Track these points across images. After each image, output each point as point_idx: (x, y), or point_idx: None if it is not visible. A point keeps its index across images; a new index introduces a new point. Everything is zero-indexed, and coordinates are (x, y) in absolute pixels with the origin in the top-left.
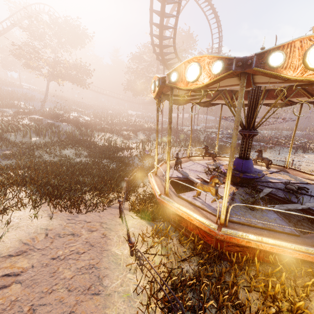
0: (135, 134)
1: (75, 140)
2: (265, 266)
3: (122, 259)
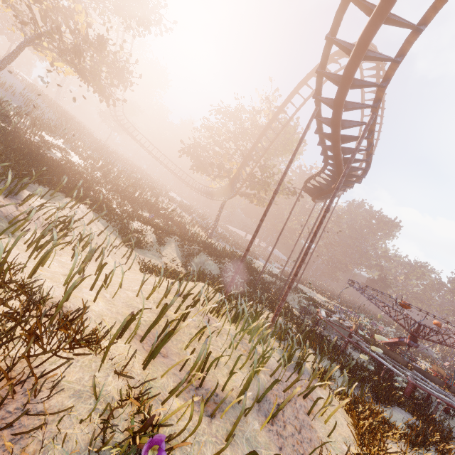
0: (159, 238)
1: None
2: None
3: None
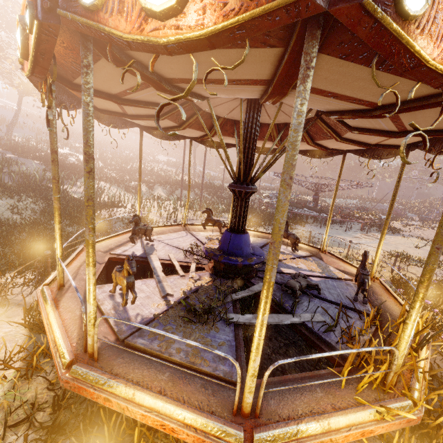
0: (149, 187)
1: (27, 186)
2: (169, 442)
3: None
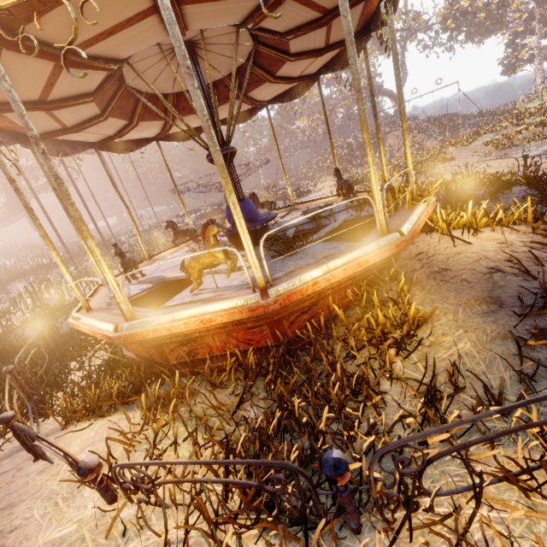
0: (0, 291)
1: None
2: (348, 314)
3: (86, 534)
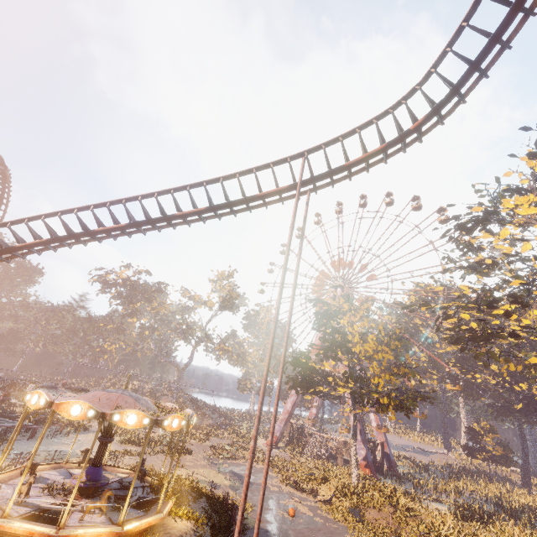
0: None
1: None
2: None
3: None
